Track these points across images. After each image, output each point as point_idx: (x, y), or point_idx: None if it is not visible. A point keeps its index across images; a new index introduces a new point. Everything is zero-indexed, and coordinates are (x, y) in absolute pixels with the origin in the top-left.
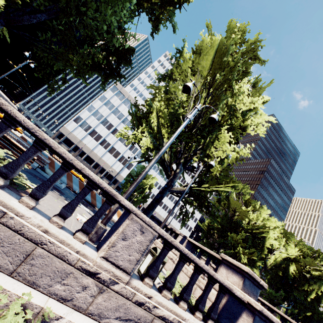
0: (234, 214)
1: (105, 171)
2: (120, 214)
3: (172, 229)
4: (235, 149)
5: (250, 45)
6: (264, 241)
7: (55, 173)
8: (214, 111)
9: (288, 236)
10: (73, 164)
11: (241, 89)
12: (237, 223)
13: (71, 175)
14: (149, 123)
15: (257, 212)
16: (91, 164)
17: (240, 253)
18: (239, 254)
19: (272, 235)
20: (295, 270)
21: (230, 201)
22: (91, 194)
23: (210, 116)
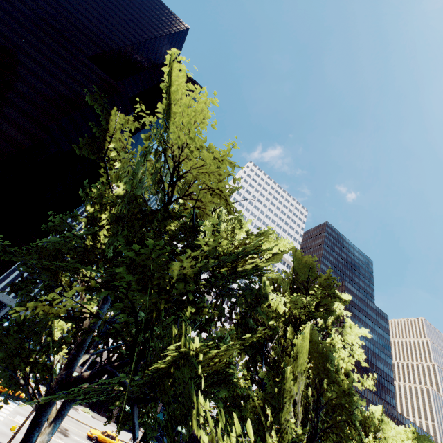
0: None
1: None
2: None
3: None
4: None
5: (323, 280)
6: None
7: None
8: None
9: None
10: None
11: (335, 342)
12: None
13: None
14: (242, 413)
15: (381, 438)
16: None
17: None
18: None
19: None
20: None
21: None
22: None
23: None
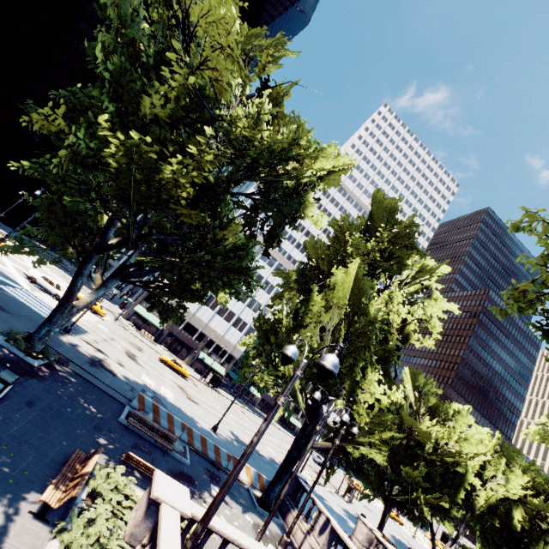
0: (411, 433)
1: (214, 344)
2: (250, 470)
3: (314, 501)
4: (388, 394)
5: (404, 229)
6: (461, 476)
7: (221, 547)
8: (354, 366)
9: (511, 453)
10: (234, 543)
11: (396, 295)
12: (416, 449)
13: (192, 430)
14: (278, 341)
15: (449, 425)
16: (193, 335)
17: (421, 501)
18: (420, 503)
19: (480, 457)
20: (523, 516)
21: (402, 416)
22: (215, 449)
23: (341, 418)
